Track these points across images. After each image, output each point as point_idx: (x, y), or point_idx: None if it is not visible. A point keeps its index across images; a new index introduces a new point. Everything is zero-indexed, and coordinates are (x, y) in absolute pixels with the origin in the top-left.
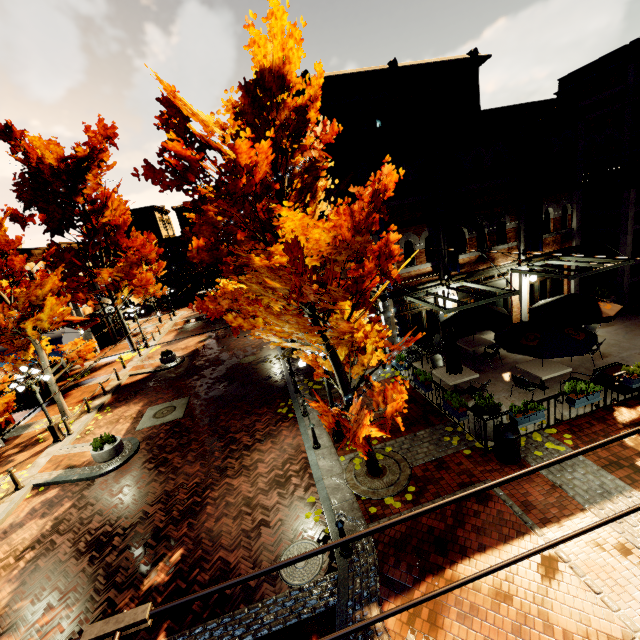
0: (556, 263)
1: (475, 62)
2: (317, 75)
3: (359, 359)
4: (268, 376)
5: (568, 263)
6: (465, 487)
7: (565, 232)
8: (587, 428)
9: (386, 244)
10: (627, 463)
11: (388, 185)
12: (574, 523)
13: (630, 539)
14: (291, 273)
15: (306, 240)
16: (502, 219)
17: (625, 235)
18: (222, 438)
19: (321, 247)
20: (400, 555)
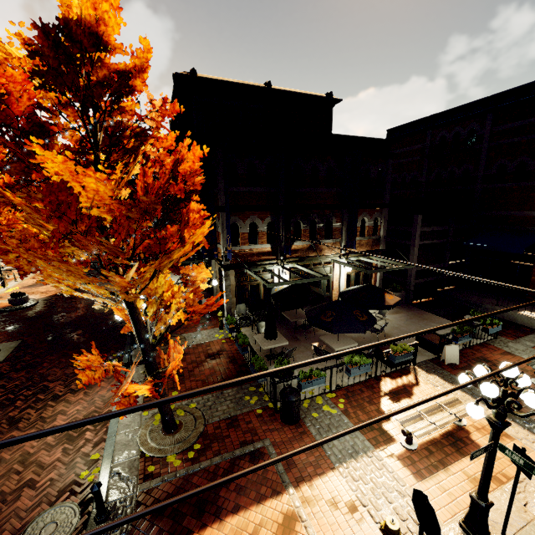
0: (366, 260)
1: (330, 101)
2: (144, 49)
3: (163, 317)
4: (114, 327)
5: (373, 261)
6: (245, 445)
7: (375, 238)
8: (358, 394)
9: (187, 212)
10: (378, 426)
11: (184, 156)
12: (322, 481)
13: (360, 497)
14: (51, 216)
15: (83, 188)
16: (330, 219)
17: (414, 247)
18: (34, 386)
19: (105, 199)
20: (157, 519)
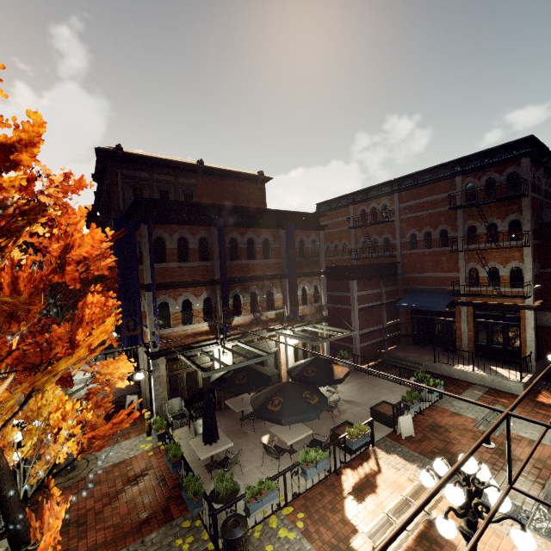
0: (311, 329)
1: (262, 179)
2: (34, 122)
3: (46, 451)
4: None
5: (318, 330)
6: None
7: (317, 305)
8: (319, 500)
9: (83, 306)
10: (345, 545)
11: (76, 241)
12: None
13: None
14: None
15: None
16: (271, 290)
17: (354, 311)
18: None
19: None
20: None
